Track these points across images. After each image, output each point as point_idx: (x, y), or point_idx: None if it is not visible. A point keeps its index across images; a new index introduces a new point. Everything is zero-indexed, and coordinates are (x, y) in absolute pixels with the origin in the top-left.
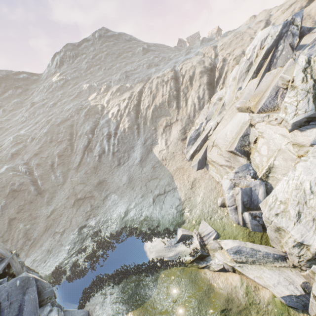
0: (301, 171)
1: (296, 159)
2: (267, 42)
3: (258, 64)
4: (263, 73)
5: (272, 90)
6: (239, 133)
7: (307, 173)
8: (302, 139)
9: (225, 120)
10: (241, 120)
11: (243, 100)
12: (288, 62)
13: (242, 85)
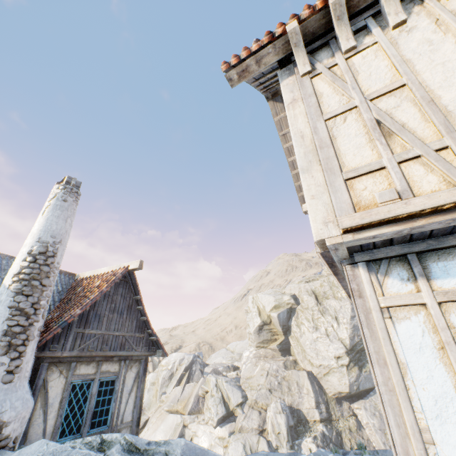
0: (232, 451)
1: (224, 449)
2: (185, 362)
3: (180, 375)
4: (185, 383)
5: (195, 396)
6: (175, 434)
7: (236, 451)
8: (223, 433)
9: (155, 422)
10: (175, 421)
11: (171, 403)
12: (201, 379)
13: (167, 390)
